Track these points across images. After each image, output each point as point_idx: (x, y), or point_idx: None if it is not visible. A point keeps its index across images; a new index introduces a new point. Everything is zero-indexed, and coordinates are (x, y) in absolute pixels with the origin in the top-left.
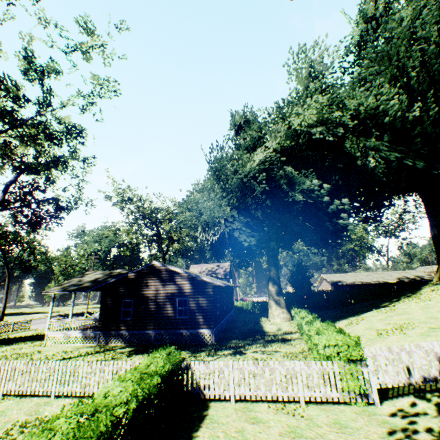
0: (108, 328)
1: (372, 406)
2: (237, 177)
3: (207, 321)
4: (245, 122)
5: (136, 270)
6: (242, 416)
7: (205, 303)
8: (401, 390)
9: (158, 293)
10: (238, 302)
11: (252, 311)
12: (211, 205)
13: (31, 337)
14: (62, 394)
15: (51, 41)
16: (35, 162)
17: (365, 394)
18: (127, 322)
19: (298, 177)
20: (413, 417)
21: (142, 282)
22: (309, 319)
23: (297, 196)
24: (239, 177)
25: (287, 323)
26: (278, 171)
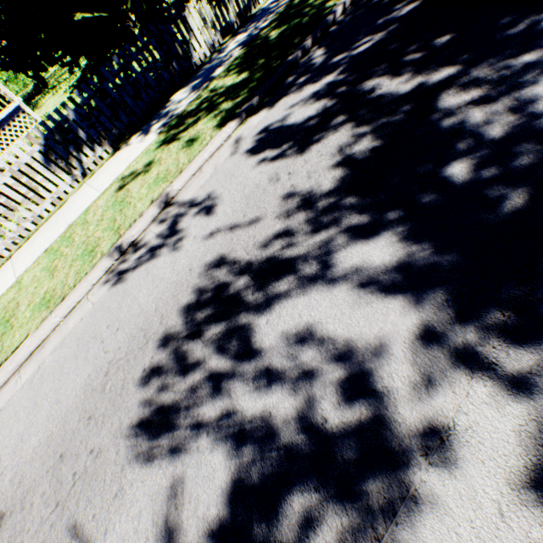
0: None
1: None
2: None
3: None
4: None
5: None
6: None
7: None
8: None
9: None
10: None
11: None
12: None
13: None
14: None
15: None
16: None
17: None
18: None
19: None
20: None
21: None
22: None
23: None
24: None
25: None
26: None
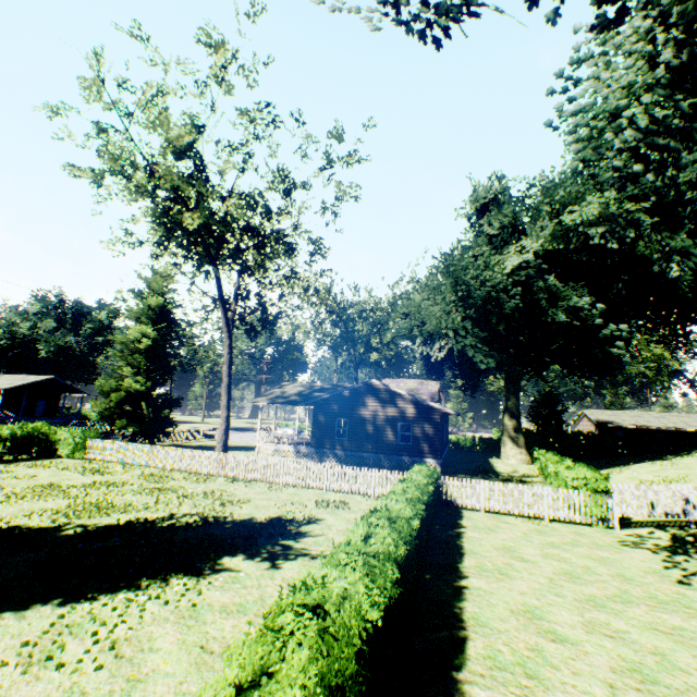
0: (321, 446)
1: (611, 530)
2: (483, 289)
3: (432, 450)
4: (493, 199)
5: (352, 387)
6: (493, 519)
7: (431, 431)
8: (644, 523)
9: (376, 415)
10: (453, 435)
11: (472, 449)
12: (436, 311)
13: (230, 447)
14: (332, 489)
15: (304, 155)
16: (255, 265)
17: (606, 519)
18: (342, 442)
19: (563, 290)
20: (646, 538)
21: (358, 402)
22: (558, 458)
23: (558, 316)
24: (486, 290)
25: (526, 466)
26: (535, 281)
